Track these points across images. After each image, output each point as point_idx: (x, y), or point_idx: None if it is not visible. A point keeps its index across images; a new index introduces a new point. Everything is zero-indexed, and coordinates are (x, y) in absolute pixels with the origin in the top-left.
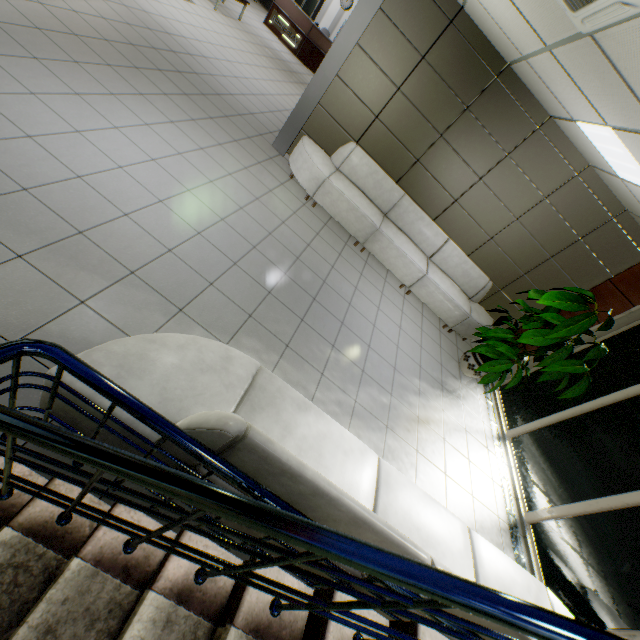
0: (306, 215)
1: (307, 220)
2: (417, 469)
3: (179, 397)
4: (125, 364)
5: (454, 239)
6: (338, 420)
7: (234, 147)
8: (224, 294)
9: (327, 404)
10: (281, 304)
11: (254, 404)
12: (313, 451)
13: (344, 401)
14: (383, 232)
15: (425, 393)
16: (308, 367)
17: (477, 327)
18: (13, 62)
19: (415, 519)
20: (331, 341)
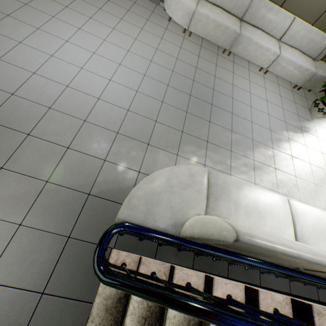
0: (187, 45)
1: (189, 49)
2: (298, 187)
3: (179, 208)
4: (148, 201)
5: (299, 15)
6: (247, 175)
7: (129, 16)
8: (164, 124)
9: (239, 168)
10: (195, 117)
11: (215, 196)
12: (254, 211)
13: (247, 162)
14: (243, 35)
15: (292, 139)
16: (222, 150)
17: (322, 79)
18: (0, 26)
19: (318, 229)
20: (229, 128)
